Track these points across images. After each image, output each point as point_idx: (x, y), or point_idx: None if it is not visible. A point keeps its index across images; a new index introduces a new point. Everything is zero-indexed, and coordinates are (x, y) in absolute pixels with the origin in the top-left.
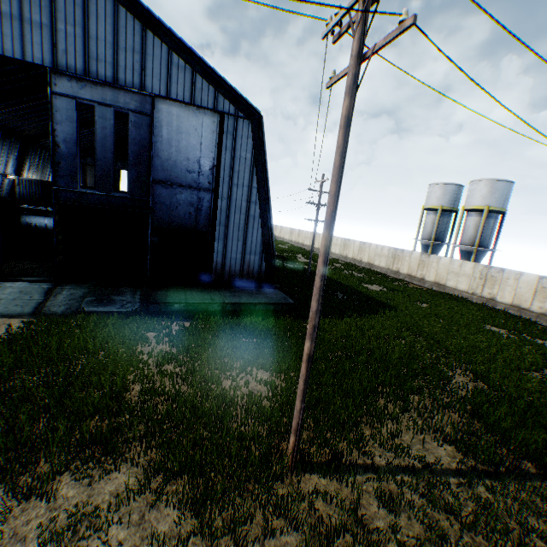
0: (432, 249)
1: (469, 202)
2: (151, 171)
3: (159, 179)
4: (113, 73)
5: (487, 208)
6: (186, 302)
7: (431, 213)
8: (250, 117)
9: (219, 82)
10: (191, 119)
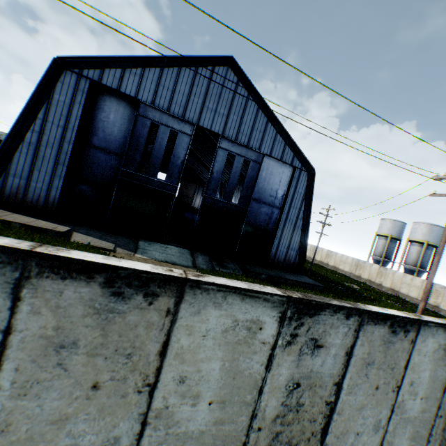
0: (381, 264)
1: (413, 236)
2: (253, 193)
3: (255, 197)
4: (247, 140)
5: (426, 242)
6: (268, 275)
7: (382, 238)
8: (308, 171)
9: (296, 151)
10: (278, 168)
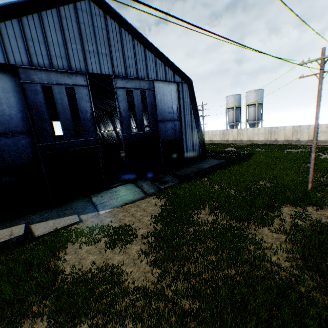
0: (235, 127)
1: (248, 101)
2: (157, 116)
3: (159, 119)
4: (136, 72)
5: (257, 102)
6: (194, 172)
7: (231, 110)
8: (186, 82)
9: (174, 68)
10: (166, 88)
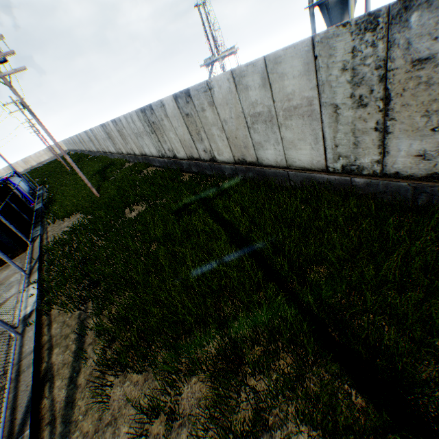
0: None
1: None
2: None
3: None
4: None
5: None
6: None
7: None
8: None
9: None
10: None
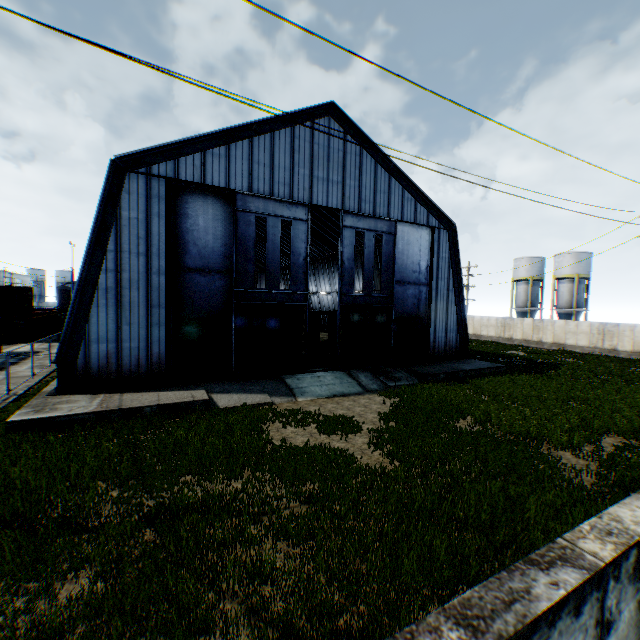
0: (528, 316)
1: (559, 271)
2: (394, 274)
3: (396, 279)
4: (373, 208)
5: (577, 275)
6: (447, 372)
7: (522, 283)
8: (447, 227)
9: (429, 206)
10: (414, 233)
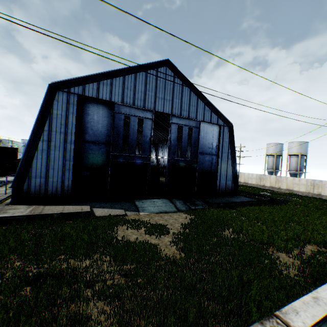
0: (274, 174)
1: (290, 151)
2: (198, 149)
3: (199, 151)
4: (188, 114)
5: (300, 153)
6: (224, 202)
7: (270, 156)
8: (228, 125)
9: (218, 114)
10: (210, 128)
